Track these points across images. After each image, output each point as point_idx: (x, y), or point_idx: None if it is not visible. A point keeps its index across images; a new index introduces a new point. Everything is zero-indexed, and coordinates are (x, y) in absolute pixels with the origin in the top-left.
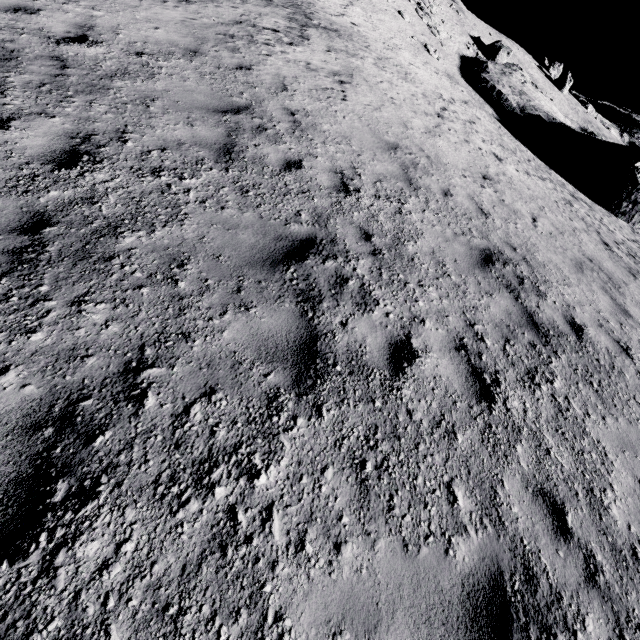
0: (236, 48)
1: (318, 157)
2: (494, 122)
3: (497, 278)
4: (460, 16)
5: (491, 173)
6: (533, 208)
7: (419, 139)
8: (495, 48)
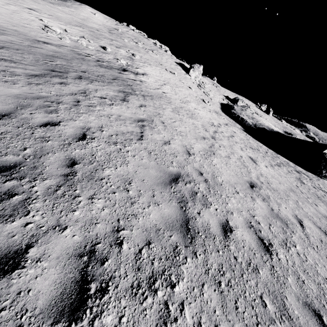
0: (55, 110)
1: (67, 228)
2: (242, 132)
3: None
4: (218, 88)
5: (254, 178)
6: (293, 207)
7: (198, 162)
8: (236, 100)
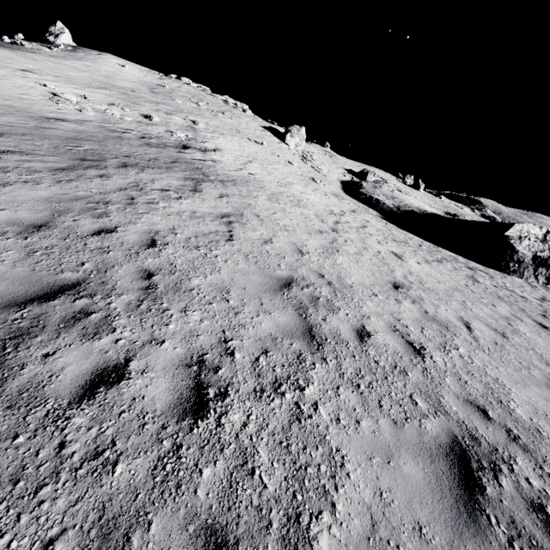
0: (105, 213)
1: (165, 341)
2: (380, 220)
3: (511, 545)
4: (333, 159)
5: (399, 277)
6: (457, 308)
7: (316, 262)
8: (364, 173)
